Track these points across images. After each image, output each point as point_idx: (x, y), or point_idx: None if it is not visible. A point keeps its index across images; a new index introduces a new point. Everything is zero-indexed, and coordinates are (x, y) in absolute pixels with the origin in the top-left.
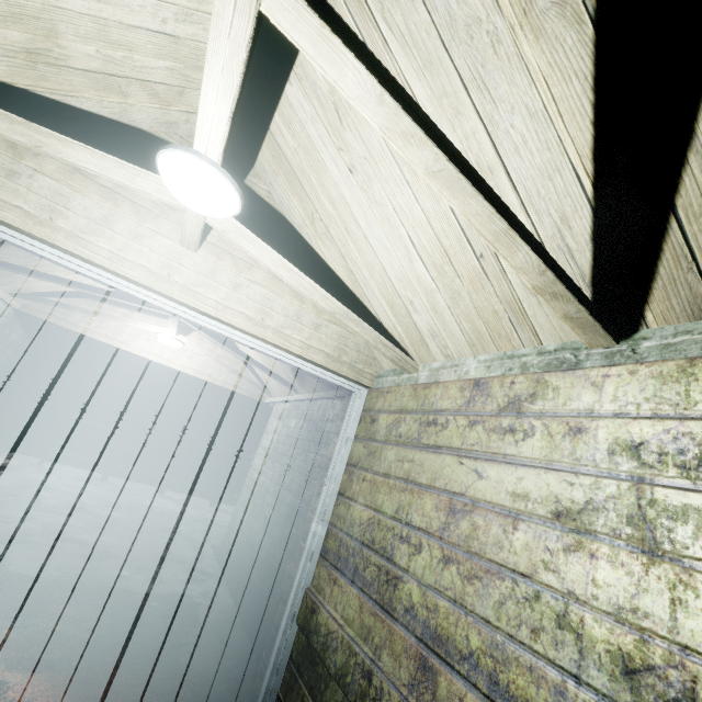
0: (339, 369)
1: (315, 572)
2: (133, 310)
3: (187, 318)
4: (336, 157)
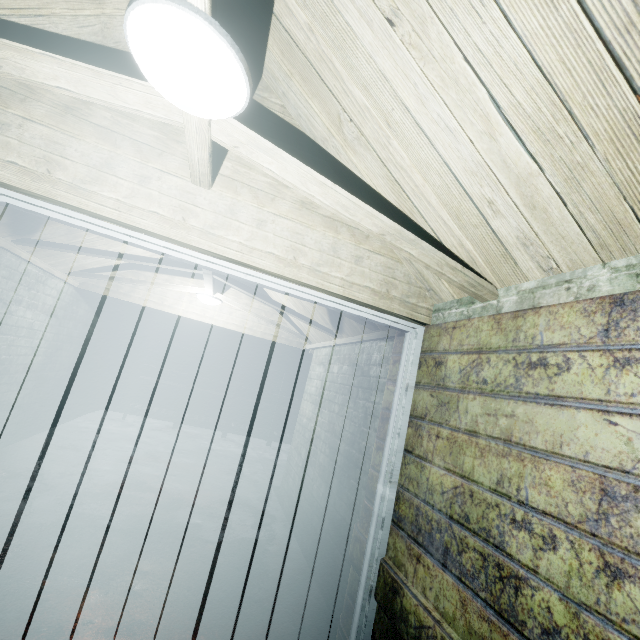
0: (389, 306)
1: (388, 540)
2: (173, 276)
3: (211, 268)
4: (367, 9)
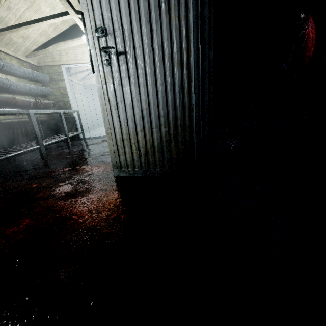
0: None
1: None
2: None
3: None
4: None
